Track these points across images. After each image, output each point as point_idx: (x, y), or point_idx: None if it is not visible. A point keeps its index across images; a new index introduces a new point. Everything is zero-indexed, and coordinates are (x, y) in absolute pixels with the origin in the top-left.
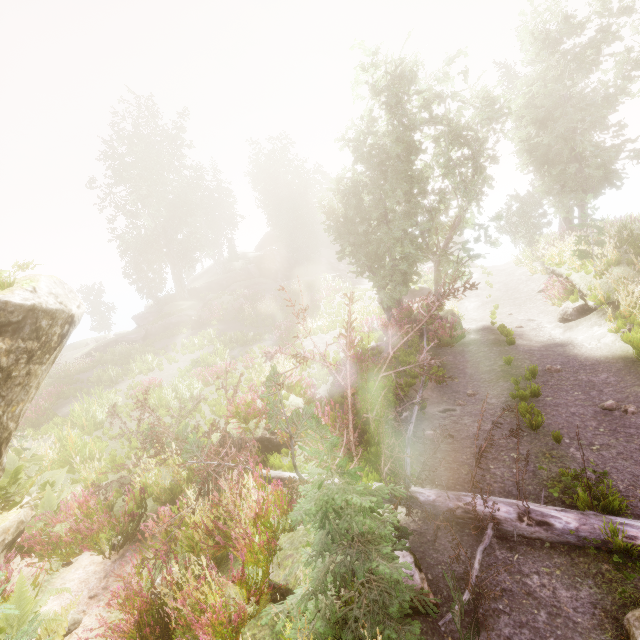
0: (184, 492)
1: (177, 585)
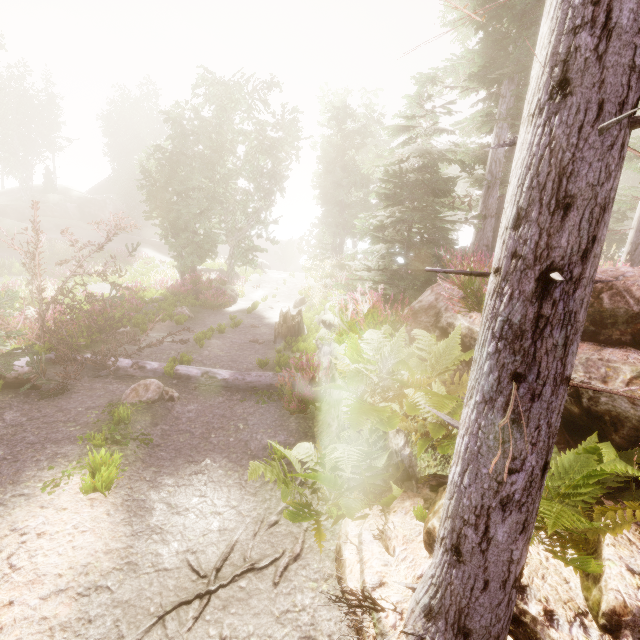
0: None
1: None
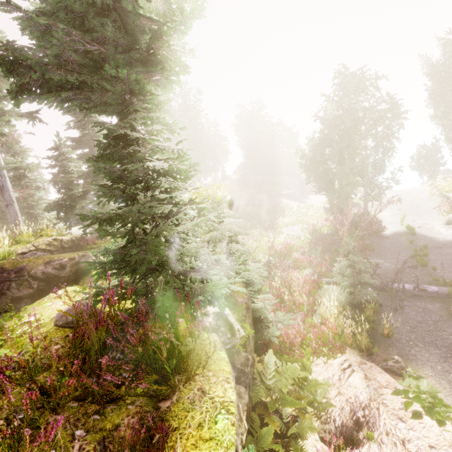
0: (270, 275)
1: (280, 299)
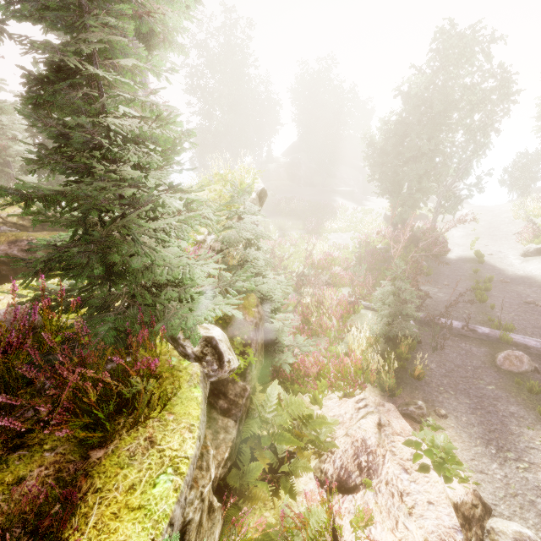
0: (300, 290)
1: (306, 319)
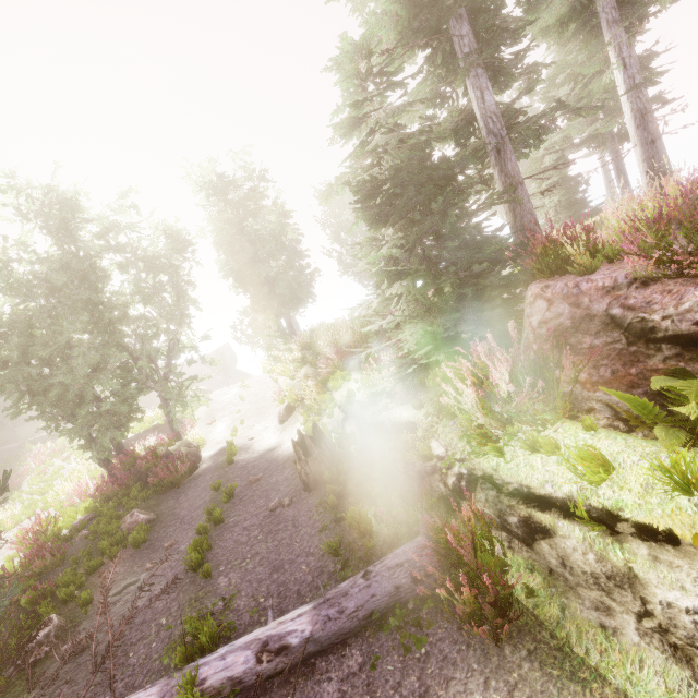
0: None
1: None
